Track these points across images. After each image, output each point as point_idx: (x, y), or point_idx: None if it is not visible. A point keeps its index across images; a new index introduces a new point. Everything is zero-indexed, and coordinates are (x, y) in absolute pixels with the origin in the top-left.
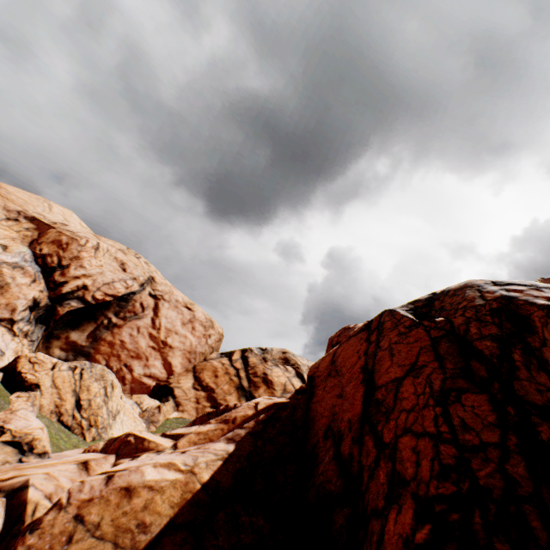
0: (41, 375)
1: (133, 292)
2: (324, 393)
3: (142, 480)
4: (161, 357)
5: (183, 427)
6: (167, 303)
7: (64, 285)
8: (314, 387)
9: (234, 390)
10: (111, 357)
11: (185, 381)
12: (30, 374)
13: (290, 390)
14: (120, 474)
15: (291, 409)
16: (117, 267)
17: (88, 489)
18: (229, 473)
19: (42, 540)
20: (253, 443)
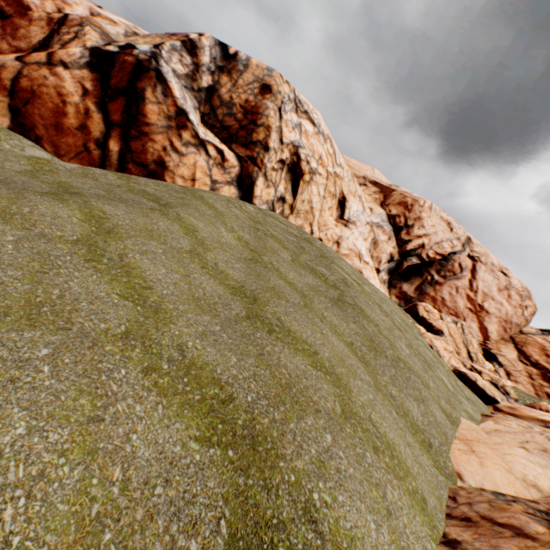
0: (439, 324)
1: (453, 252)
2: None
3: None
4: (476, 320)
5: None
6: (482, 266)
7: (407, 243)
8: None
9: None
10: None
11: (506, 351)
12: (432, 321)
13: None
14: None
15: None
16: (445, 227)
17: None
18: None
19: None
20: None
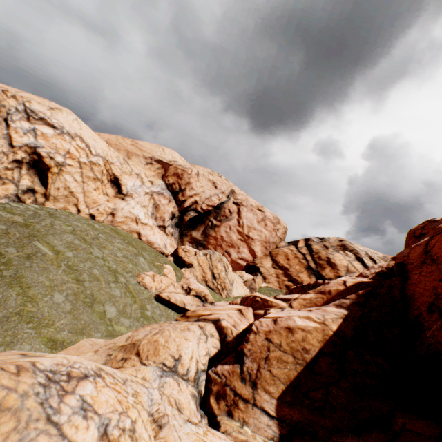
0: (191, 259)
1: (223, 202)
2: (420, 277)
3: (295, 325)
4: (246, 246)
5: (283, 294)
6: (245, 208)
7: (184, 202)
8: (407, 272)
9: (303, 270)
10: (216, 247)
11: (265, 263)
12: (186, 258)
13: (353, 271)
14: (280, 320)
15: (387, 288)
16: (211, 186)
17: (265, 325)
18: (349, 327)
19: (254, 347)
20: (360, 309)
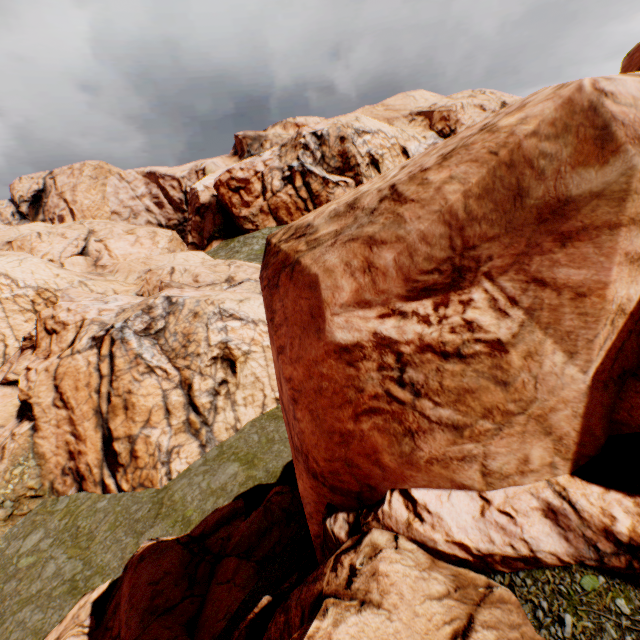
0: None
1: None
2: None
3: None
4: None
5: None
6: None
7: None
8: None
9: None
10: None
11: None
12: None
13: None
14: None
15: None
16: (479, 112)
17: None
18: None
19: None
20: None
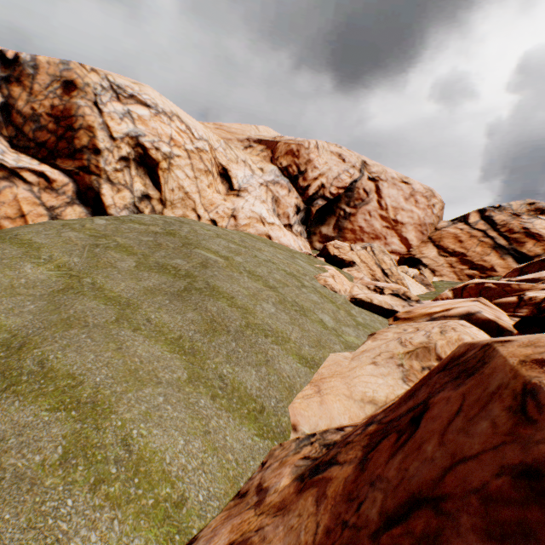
0: (350, 256)
1: (354, 181)
2: None
3: None
4: (395, 234)
5: (506, 278)
6: (384, 183)
7: (308, 189)
8: None
9: (489, 251)
10: (356, 242)
11: (427, 252)
12: (343, 255)
13: None
14: None
15: None
16: (337, 160)
17: None
18: None
19: None
20: None
